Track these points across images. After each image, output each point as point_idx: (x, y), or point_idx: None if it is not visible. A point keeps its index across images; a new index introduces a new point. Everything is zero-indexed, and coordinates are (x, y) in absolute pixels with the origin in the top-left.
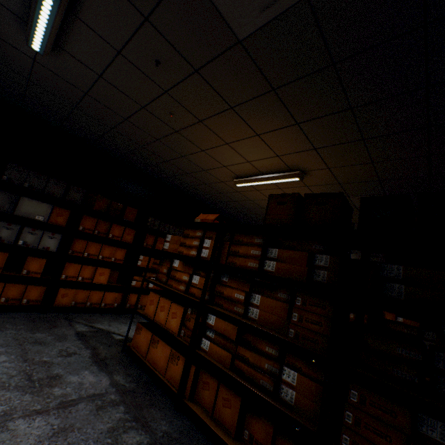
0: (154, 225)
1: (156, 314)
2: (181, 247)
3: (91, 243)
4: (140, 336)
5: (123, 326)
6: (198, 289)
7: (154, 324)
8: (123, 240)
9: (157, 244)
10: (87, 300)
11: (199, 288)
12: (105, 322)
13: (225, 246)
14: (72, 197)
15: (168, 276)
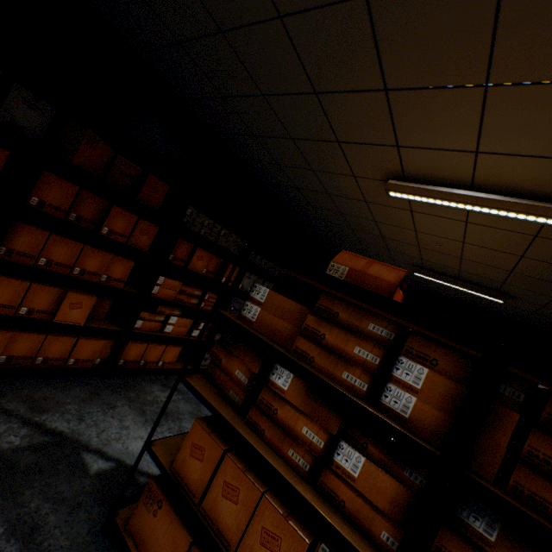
0: (195, 224)
1: (209, 497)
2: (307, 341)
3: (57, 238)
4: (155, 524)
5: (108, 419)
6: (357, 496)
7: (200, 526)
8: (130, 242)
9: (193, 259)
10: (38, 353)
11: (363, 497)
12: (71, 409)
13: (498, 420)
14: (16, 115)
15: (248, 394)
